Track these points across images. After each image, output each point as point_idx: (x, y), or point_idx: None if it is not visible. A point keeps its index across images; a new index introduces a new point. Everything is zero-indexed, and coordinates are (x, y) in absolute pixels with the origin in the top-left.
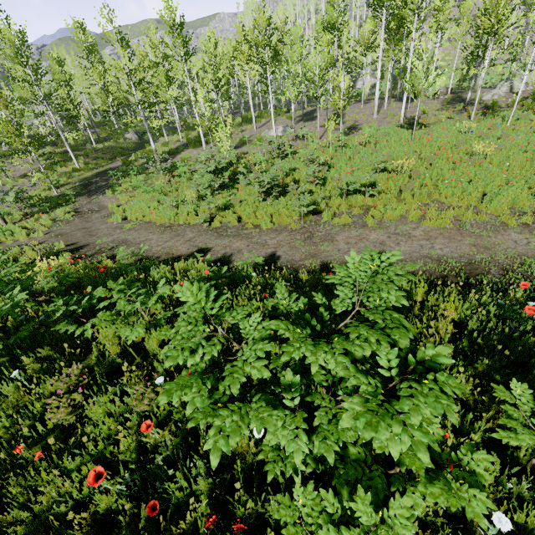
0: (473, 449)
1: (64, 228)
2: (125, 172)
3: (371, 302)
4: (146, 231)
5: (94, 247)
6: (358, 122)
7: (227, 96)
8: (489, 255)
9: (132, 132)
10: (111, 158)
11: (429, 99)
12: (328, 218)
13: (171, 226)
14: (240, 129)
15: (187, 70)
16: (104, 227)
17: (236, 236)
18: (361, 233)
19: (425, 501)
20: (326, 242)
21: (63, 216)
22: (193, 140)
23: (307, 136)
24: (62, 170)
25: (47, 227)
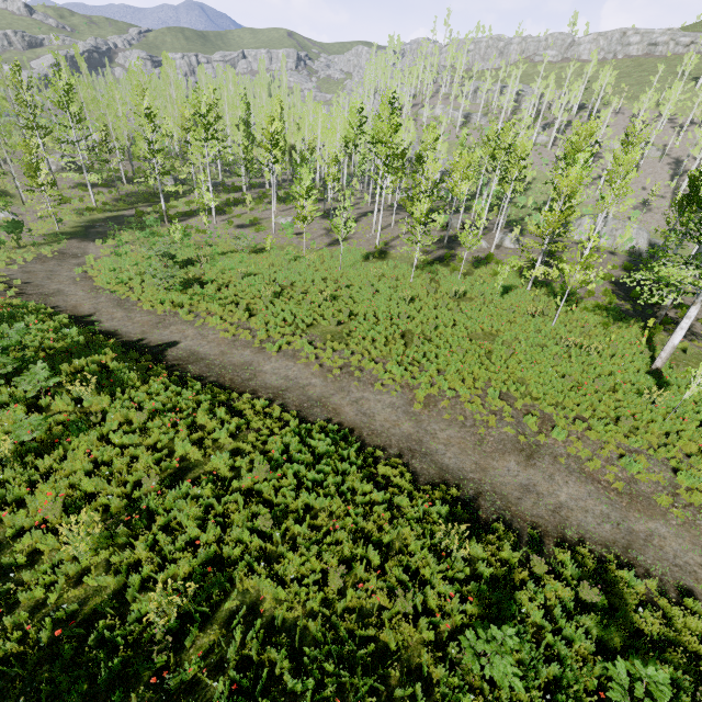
0: (6, 370)
1: (37, 267)
2: (130, 224)
3: (15, 336)
4: (82, 288)
5: (40, 290)
6: (354, 235)
7: (292, 161)
8: (217, 357)
9: (171, 178)
10: (134, 202)
11: (436, 230)
12: (184, 314)
13: (100, 289)
14: (264, 208)
15: (245, 130)
16: (65, 275)
17: (125, 309)
18: (187, 328)
19: (13, 393)
20: (162, 328)
21: (46, 255)
22: (218, 205)
23: (301, 236)
24: (78, 205)
25: (26, 262)
